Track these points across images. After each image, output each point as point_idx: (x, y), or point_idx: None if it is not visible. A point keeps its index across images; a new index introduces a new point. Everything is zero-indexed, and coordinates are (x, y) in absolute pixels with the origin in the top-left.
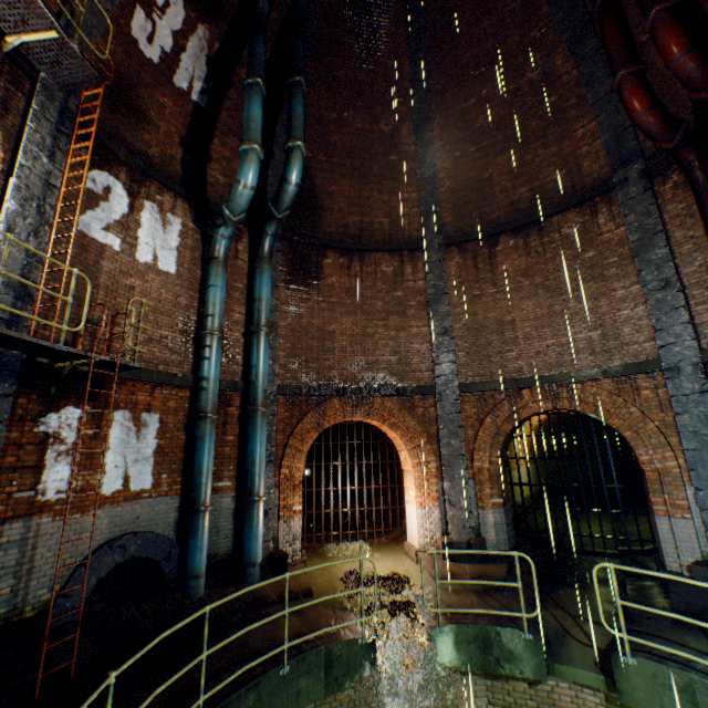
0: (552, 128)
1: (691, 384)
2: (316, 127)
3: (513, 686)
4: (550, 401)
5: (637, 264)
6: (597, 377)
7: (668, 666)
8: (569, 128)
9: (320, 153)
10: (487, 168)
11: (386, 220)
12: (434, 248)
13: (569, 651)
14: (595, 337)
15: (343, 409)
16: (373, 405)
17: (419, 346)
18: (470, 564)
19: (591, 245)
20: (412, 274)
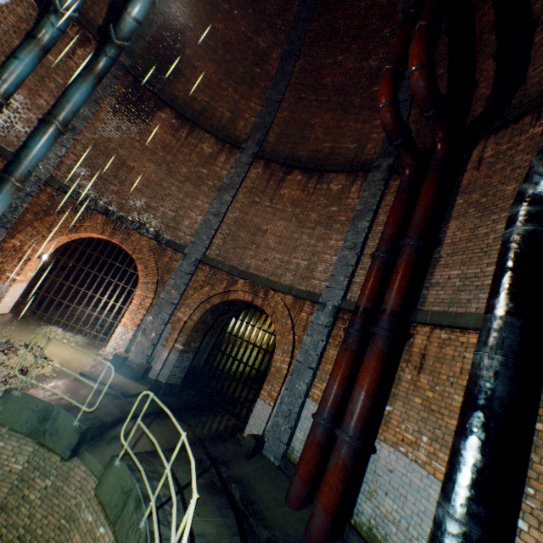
0: (366, 111)
1: (325, 318)
2: (207, 6)
3: (51, 456)
4: (253, 295)
5: (350, 227)
6: (286, 292)
7: (132, 474)
8: (374, 116)
9: (201, 29)
10: (316, 117)
11: (228, 114)
12: (248, 153)
13: (107, 448)
14: (302, 266)
15: (105, 227)
16: (131, 237)
17: (195, 216)
18: (124, 377)
19: (339, 202)
20: (223, 163)
